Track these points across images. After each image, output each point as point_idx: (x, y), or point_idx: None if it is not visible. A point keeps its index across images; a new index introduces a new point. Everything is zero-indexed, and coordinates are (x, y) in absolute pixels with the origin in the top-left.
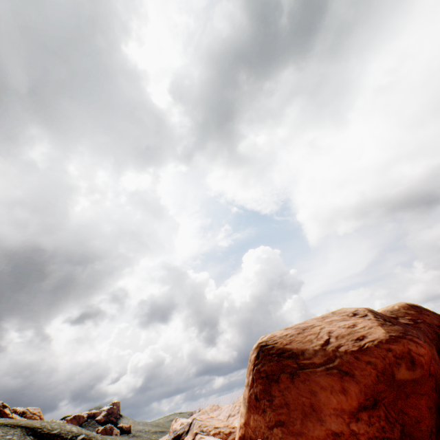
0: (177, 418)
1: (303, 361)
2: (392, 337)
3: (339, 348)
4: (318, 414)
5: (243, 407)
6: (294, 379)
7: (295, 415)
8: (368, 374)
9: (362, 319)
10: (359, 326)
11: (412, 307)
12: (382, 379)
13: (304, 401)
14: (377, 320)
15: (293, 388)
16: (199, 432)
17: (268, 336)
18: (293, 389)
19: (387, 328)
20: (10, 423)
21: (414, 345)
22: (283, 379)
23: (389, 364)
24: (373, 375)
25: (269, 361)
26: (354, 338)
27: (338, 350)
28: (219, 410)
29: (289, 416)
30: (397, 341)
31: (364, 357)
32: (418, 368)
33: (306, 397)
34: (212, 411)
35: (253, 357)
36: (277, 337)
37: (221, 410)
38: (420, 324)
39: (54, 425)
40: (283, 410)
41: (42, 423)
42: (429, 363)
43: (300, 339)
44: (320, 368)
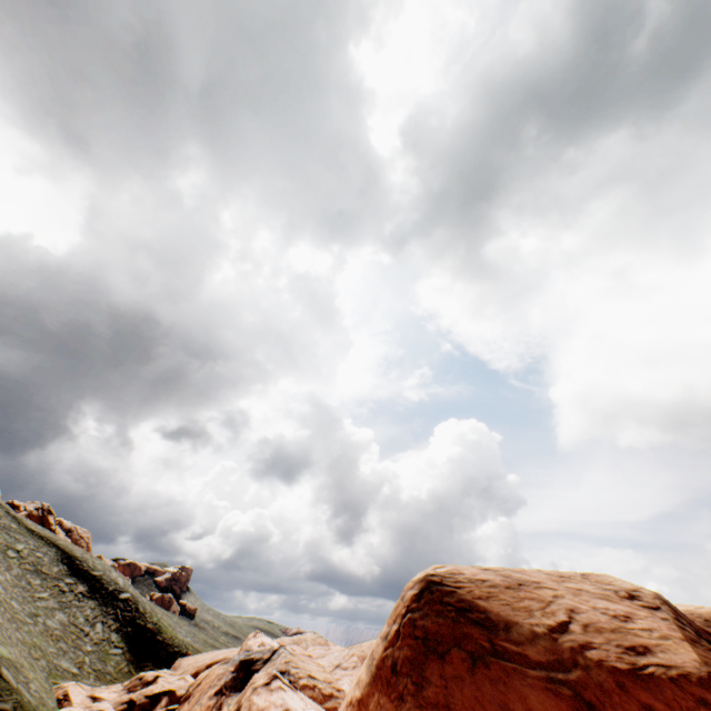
0: (259, 632)
1: (504, 642)
2: None
3: (587, 651)
4: None
5: (365, 671)
6: (477, 668)
7: None
8: None
9: (648, 612)
10: (640, 624)
11: None
12: None
13: None
14: (682, 627)
15: (470, 685)
16: (280, 675)
17: (448, 569)
18: (470, 686)
19: (704, 653)
20: (47, 536)
21: None
22: (455, 658)
23: None
24: None
25: (438, 615)
26: (624, 644)
27: (583, 654)
28: (325, 649)
29: None
30: None
31: (640, 691)
32: None
33: None
34: (314, 644)
35: (410, 594)
36: (464, 578)
37: (329, 650)
38: None
39: (98, 563)
40: None
41: (85, 555)
42: None
43: (508, 598)
44: (536, 672)
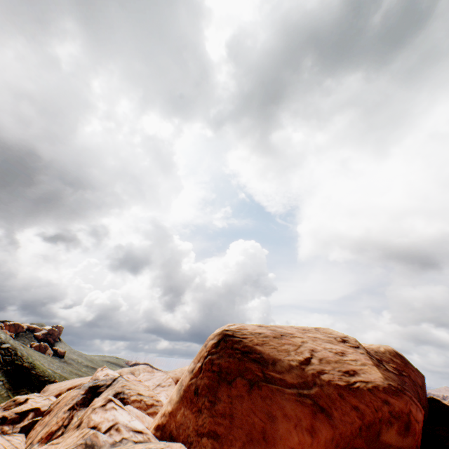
0: (105, 367)
1: (272, 372)
2: (393, 388)
3: (322, 375)
4: (269, 446)
5: (176, 393)
6: (253, 390)
7: (238, 434)
8: (350, 422)
9: (353, 350)
10: (350, 357)
11: (399, 356)
12: (364, 434)
13: (256, 422)
14: (371, 357)
15: (248, 401)
16: (114, 399)
17: (237, 326)
18: (247, 402)
19: (383, 372)
20: None
21: (415, 407)
22: (239, 384)
23: (380, 419)
24: (356, 425)
25: (229, 356)
26: (342, 370)
27: (320, 377)
28: (151, 375)
29: (229, 432)
30: (398, 395)
31: (352, 398)
32: (410, 437)
33: (261, 419)
34: (144, 371)
35: (211, 343)
36: (248, 332)
37: (153, 376)
38: (405, 377)
39: None
40: (224, 421)
41: None
42: (419, 432)
43: (275, 344)
44: (291, 390)
